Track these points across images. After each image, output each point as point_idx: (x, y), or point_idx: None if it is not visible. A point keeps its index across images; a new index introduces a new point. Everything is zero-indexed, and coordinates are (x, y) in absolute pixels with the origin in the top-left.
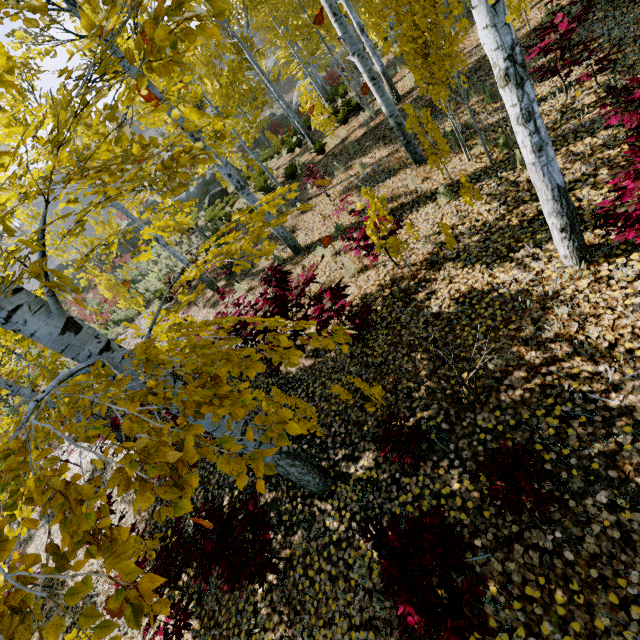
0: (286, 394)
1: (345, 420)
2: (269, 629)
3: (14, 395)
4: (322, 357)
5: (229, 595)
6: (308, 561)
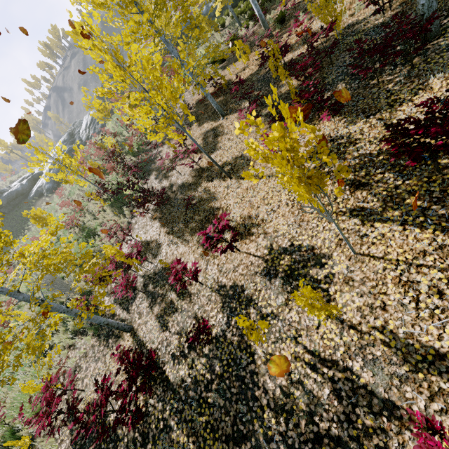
0: (378, 31)
1: (446, 9)
2: (404, 89)
3: (114, 137)
4: (410, 3)
5: (362, 100)
6: (429, 60)
